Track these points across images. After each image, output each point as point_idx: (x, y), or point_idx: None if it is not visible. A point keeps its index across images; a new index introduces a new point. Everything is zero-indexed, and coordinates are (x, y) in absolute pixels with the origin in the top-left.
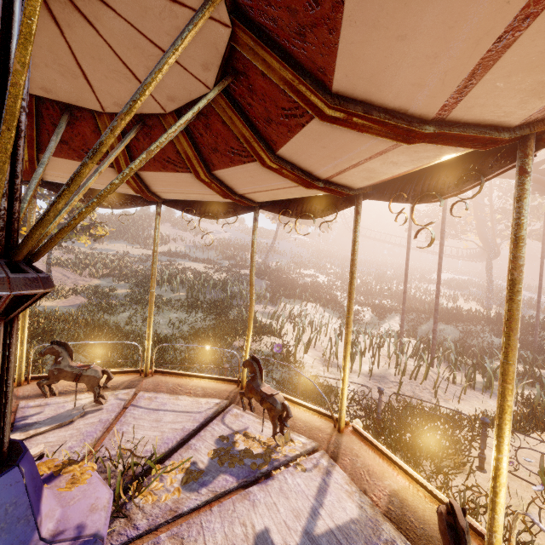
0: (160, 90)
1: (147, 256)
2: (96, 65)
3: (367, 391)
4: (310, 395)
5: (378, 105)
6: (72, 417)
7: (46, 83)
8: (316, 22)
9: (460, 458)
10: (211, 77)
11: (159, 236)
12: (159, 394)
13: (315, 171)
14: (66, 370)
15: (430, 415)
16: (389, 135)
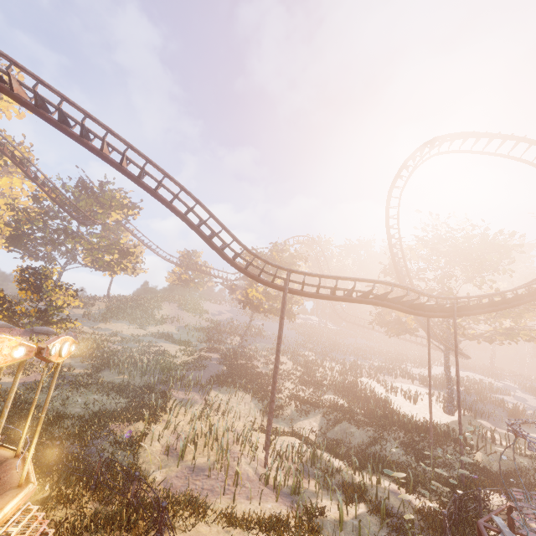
0: None
1: (134, 337)
2: None
3: (171, 479)
4: (126, 477)
5: None
6: None
7: None
8: None
9: (133, 531)
10: None
11: (158, 317)
12: None
13: None
14: None
15: (184, 504)
16: None
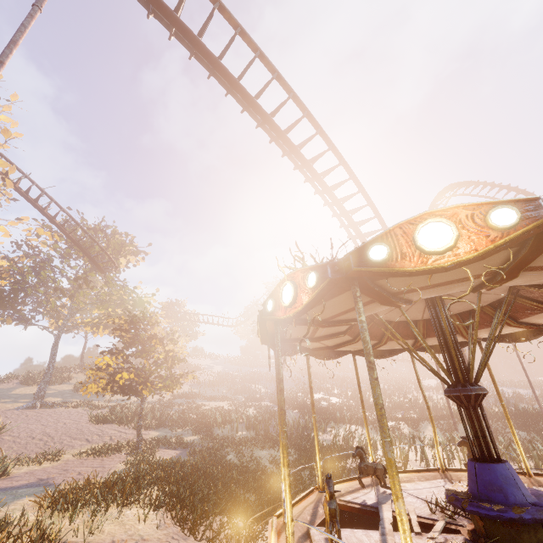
0: (429, 314)
1: (167, 401)
2: (413, 310)
3: None
4: None
5: (528, 322)
6: (390, 496)
7: (389, 315)
8: (525, 312)
9: None
10: (458, 312)
11: None
12: (402, 484)
13: (479, 335)
14: (370, 466)
15: None
16: (527, 328)
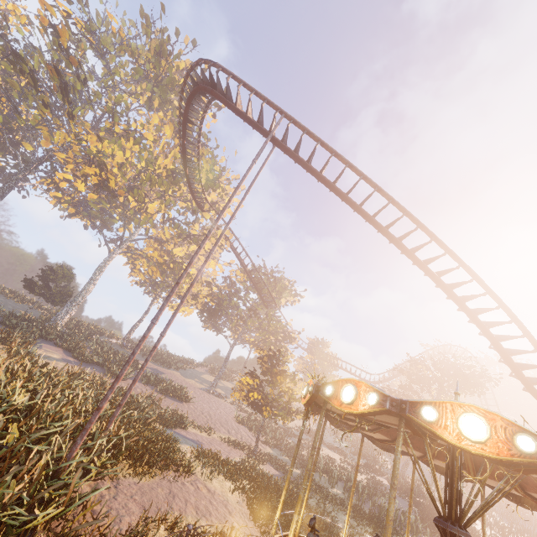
0: None
1: (291, 429)
2: None
3: None
4: None
5: None
6: None
7: None
8: None
9: None
10: None
11: (295, 407)
12: None
13: None
14: None
15: None
16: None
